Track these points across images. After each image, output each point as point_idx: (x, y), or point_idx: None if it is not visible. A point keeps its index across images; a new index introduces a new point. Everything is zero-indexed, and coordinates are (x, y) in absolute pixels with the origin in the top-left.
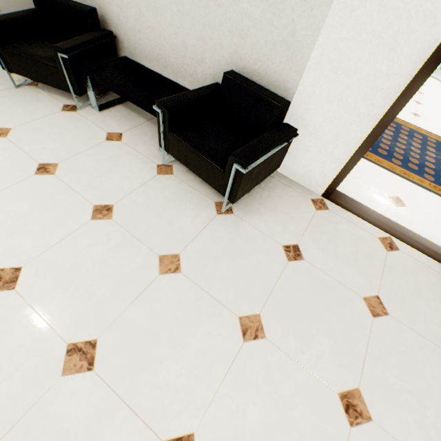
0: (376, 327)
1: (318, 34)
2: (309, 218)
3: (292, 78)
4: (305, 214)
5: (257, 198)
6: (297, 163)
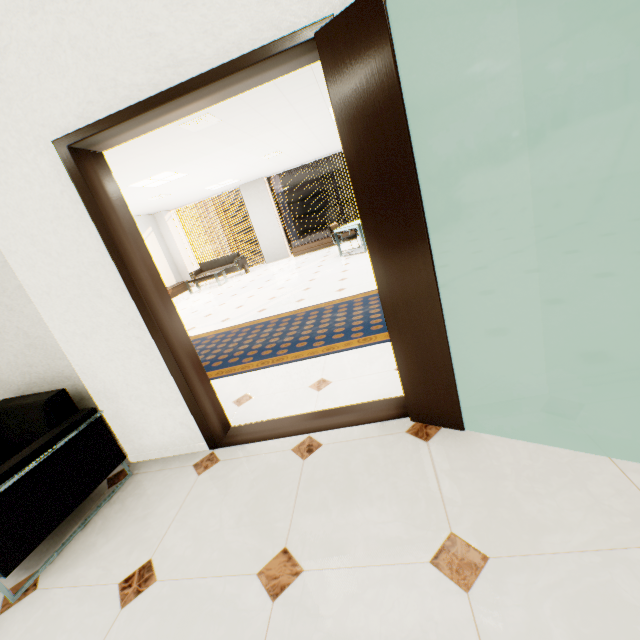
0: (278, 619)
1: (45, 322)
2: (184, 496)
3: (64, 366)
4: (179, 494)
5: (98, 525)
6: (154, 435)
